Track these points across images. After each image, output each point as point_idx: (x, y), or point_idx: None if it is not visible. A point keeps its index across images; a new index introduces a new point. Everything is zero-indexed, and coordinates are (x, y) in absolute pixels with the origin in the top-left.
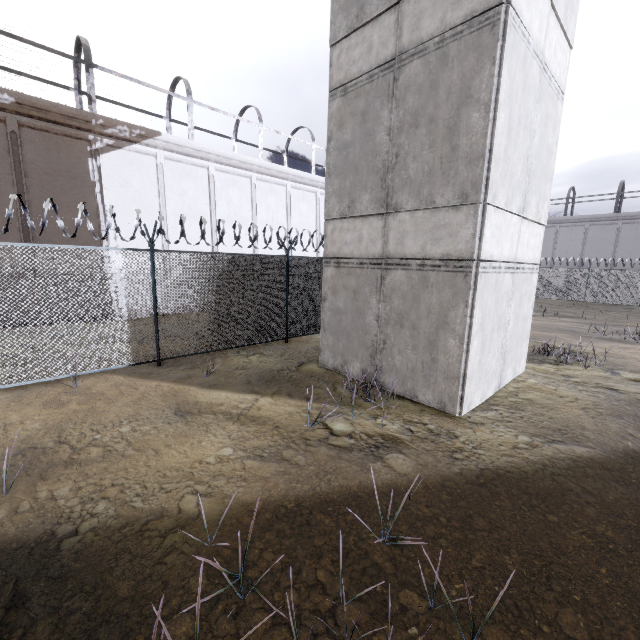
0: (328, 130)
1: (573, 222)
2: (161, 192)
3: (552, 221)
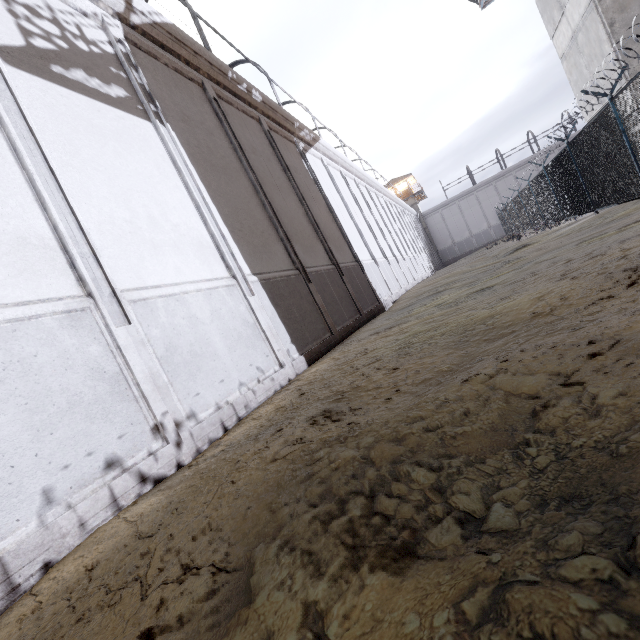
0: (606, 19)
1: (484, 185)
2: (337, 190)
3: (469, 191)
